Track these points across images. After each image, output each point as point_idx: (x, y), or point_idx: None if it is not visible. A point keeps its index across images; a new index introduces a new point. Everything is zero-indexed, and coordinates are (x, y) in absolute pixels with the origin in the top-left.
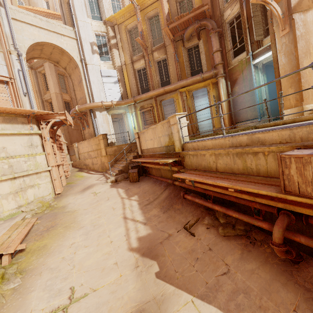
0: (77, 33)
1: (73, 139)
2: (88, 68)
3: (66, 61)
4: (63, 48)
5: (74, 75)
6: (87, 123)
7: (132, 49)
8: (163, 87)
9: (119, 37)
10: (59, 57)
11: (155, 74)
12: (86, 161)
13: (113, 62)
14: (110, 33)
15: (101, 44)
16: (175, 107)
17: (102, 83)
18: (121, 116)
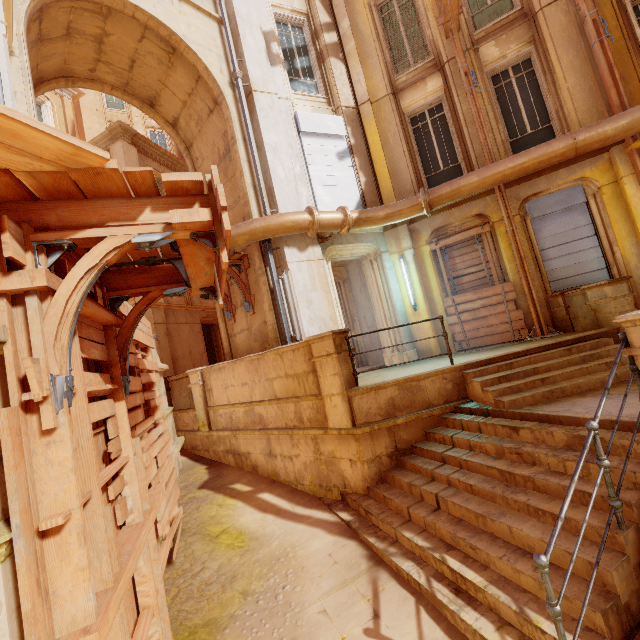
0: (221, 2)
1: (179, 352)
2: (256, 103)
3: (180, 92)
4: (177, 33)
5: (203, 140)
6: (247, 296)
7: (392, 55)
8: (568, 135)
9: (348, 25)
10: (159, 81)
11: (490, 112)
12: (240, 438)
13: (330, 96)
14: (320, 15)
15: (291, 46)
16: (591, 216)
17: (302, 155)
18: (343, 271)
